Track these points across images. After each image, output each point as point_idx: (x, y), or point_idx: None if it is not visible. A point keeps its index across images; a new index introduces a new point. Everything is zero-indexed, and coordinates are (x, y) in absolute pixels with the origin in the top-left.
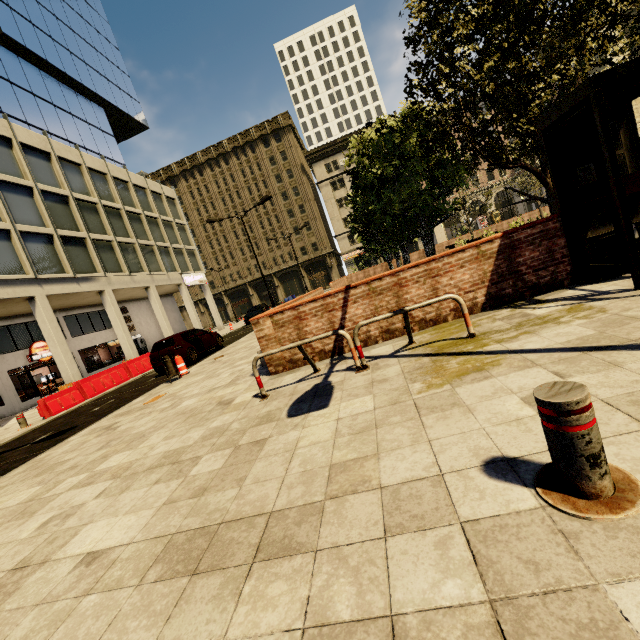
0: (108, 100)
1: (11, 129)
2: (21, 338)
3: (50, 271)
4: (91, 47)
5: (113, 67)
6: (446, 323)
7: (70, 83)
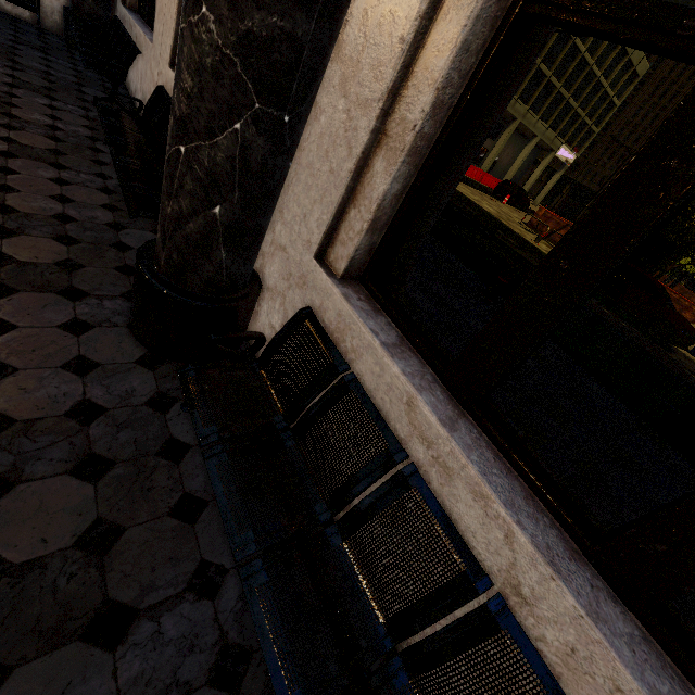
0: None
1: None
2: None
3: None
4: None
5: None
6: None
7: None
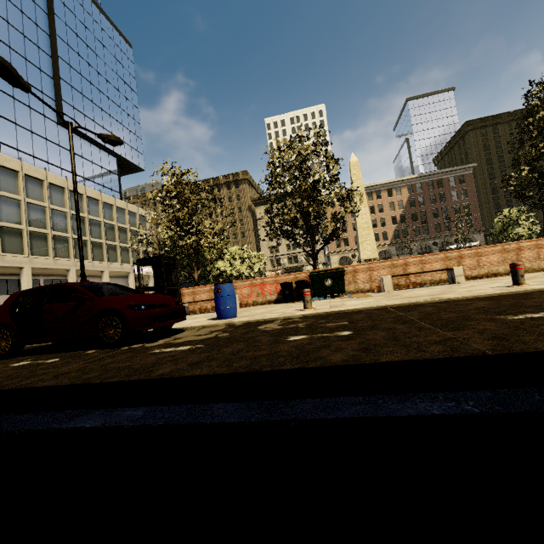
0: (120, 154)
1: (46, 175)
2: (13, 288)
3: (39, 254)
4: (120, 124)
5: (132, 134)
6: None
7: (98, 145)
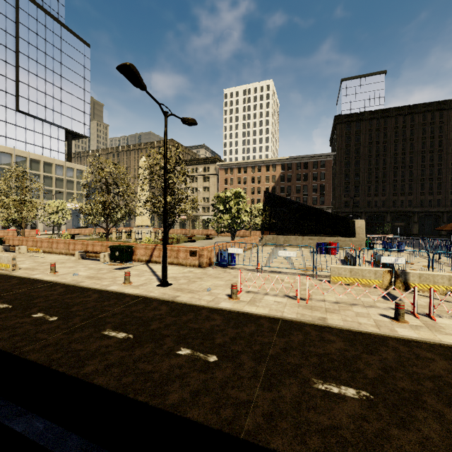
0: (67, 128)
1: None
2: None
3: None
4: (70, 106)
5: (80, 112)
6: None
7: (48, 122)
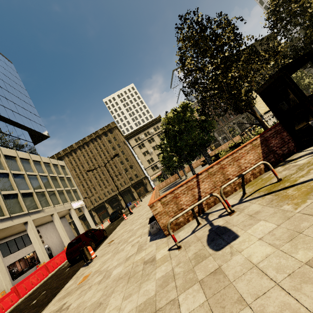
0: (30, 127)
1: None
2: None
3: None
4: (22, 108)
5: (32, 114)
6: (251, 182)
7: (11, 123)
